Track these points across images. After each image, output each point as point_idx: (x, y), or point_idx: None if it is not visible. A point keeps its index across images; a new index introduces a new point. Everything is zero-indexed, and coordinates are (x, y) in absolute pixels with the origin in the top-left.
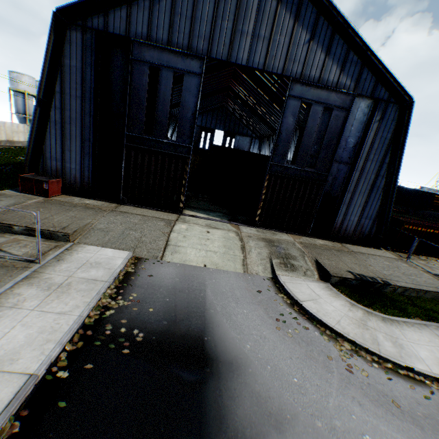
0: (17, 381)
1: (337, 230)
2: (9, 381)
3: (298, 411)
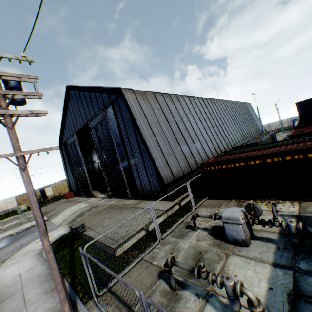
0: None
1: (142, 190)
2: None
3: None
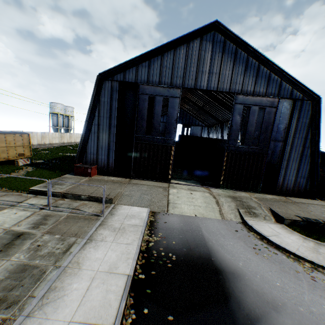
0: (123, 277)
1: (280, 187)
2: (119, 277)
3: (285, 301)
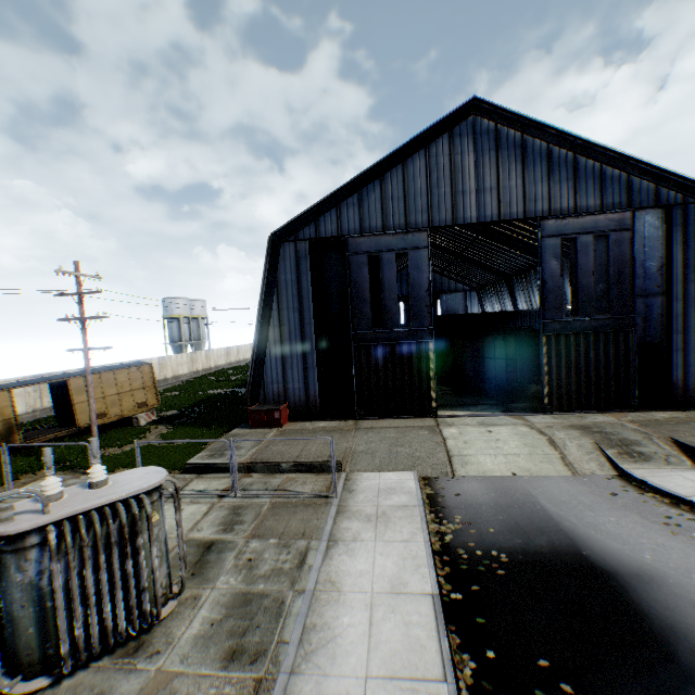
0: (424, 599)
1: (681, 392)
2: (417, 599)
3: None
